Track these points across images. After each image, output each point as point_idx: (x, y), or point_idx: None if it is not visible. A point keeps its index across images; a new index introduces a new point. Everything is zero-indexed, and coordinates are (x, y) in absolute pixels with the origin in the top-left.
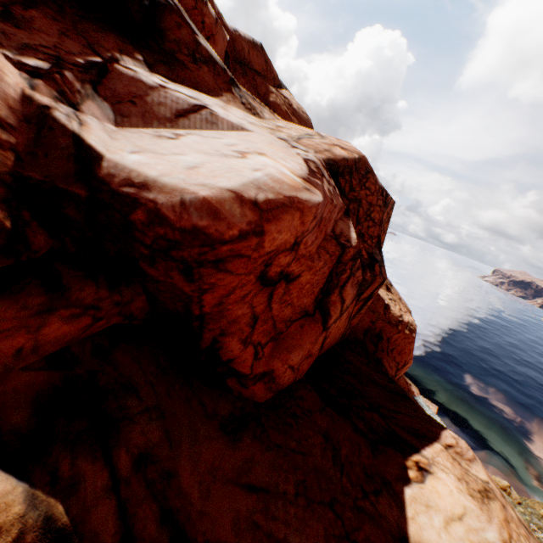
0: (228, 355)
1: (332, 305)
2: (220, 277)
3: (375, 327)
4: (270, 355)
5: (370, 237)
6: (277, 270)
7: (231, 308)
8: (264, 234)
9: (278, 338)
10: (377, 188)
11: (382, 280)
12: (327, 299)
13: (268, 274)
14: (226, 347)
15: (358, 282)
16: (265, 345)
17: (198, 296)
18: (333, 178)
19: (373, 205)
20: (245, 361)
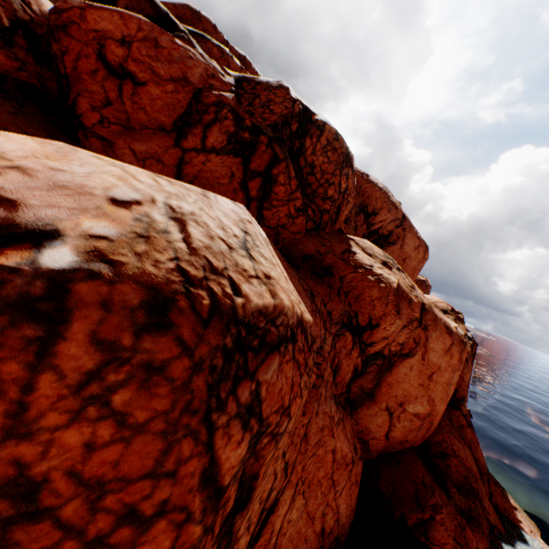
0: (81, 111)
1: (192, 135)
2: (70, 42)
3: (323, 260)
4: (117, 133)
5: (263, 119)
6: (116, 60)
7: (86, 80)
8: (85, 11)
9: (130, 131)
10: (289, 98)
11: (274, 154)
12: (190, 130)
13: (108, 59)
14: (80, 105)
15: (229, 133)
16: (114, 125)
17: (62, 57)
18: (237, 82)
19: (276, 103)
20: (90, 119)
